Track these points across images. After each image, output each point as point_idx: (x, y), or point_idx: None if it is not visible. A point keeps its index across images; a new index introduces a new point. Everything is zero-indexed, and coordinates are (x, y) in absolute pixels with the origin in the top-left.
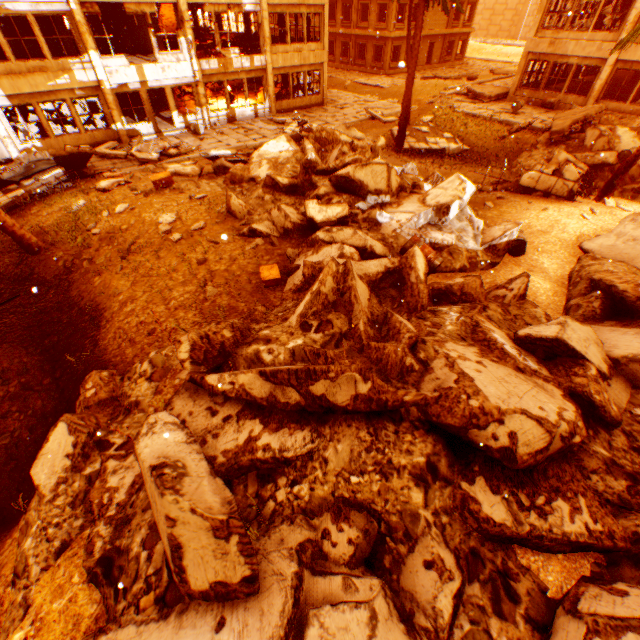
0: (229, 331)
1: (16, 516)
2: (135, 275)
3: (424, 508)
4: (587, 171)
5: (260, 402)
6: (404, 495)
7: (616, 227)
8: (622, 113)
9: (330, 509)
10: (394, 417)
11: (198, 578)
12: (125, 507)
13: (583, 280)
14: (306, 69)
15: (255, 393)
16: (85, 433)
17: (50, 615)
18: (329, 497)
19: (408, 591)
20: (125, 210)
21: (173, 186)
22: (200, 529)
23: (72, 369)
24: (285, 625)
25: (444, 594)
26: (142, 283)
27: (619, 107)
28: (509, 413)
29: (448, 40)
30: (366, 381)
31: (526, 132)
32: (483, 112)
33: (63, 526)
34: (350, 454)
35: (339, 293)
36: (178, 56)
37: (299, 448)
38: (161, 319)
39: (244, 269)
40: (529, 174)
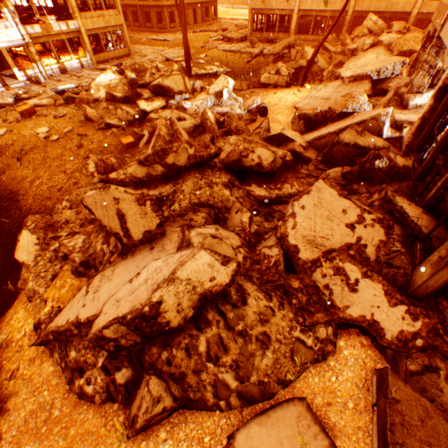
0: (114, 159)
1: (4, 312)
2: (33, 165)
3: (231, 197)
4: (294, 72)
5: (143, 180)
6: (221, 193)
7: (308, 94)
8: (309, 41)
9: (191, 211)
10: (210, 167)
11: (136, 233)
12: (84, 246)
13: (296, 119)
14: (111, 29)
15: (139, 176)
16: (42, 232)
17: (62, 294)
18: (189, 205)
19: (231, 226)
20: (5, 133)
21: (37, 114)
22: (131, 202)
23: (7, 232)
24: (181, 239)
25: (244, 217)
26: (41, 168)
27: (306, 38)
28: (256, 148)
29: (204, 6)
30: (191, 148)
31: (261, 57)
32: (235, 48)
33: (49, 270)
34: (193, 183)
35: (171, 136)
36: (5, 23)
37: (169, 191)
38: (64, 181)
39: (110, 144)
40: (264, 76)
